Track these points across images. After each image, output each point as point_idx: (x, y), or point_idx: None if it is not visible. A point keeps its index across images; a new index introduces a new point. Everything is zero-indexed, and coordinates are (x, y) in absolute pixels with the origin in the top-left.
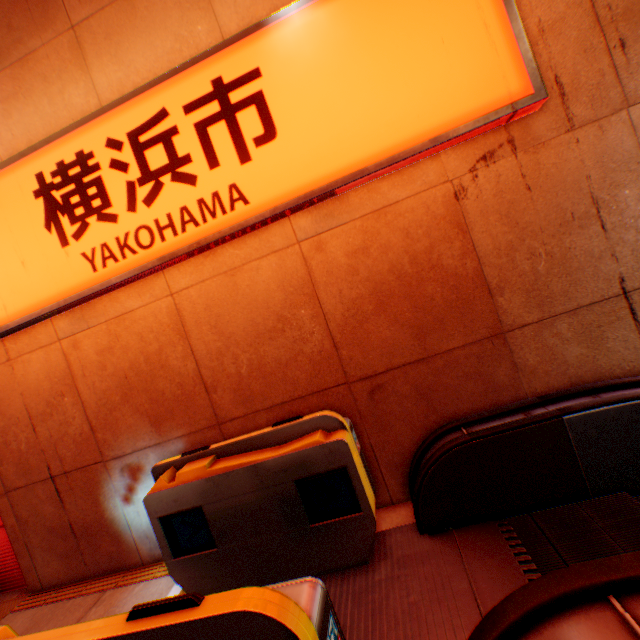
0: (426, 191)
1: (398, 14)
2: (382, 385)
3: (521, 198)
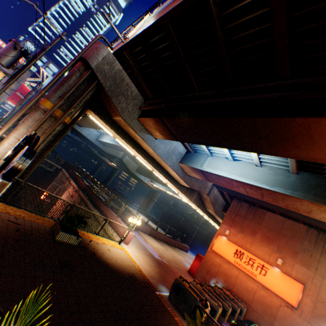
0: (277, 300)
1: (287, 282)
2: (253, 310)
3: (287, 314)
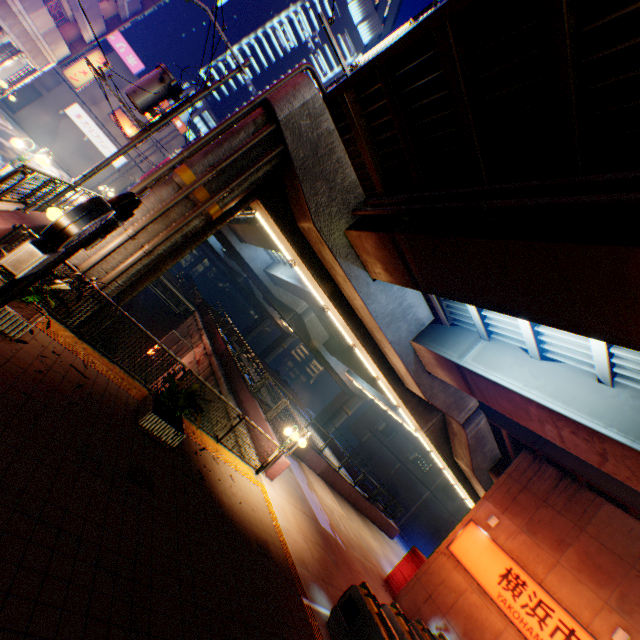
0: None
1: None
2: None
3: None
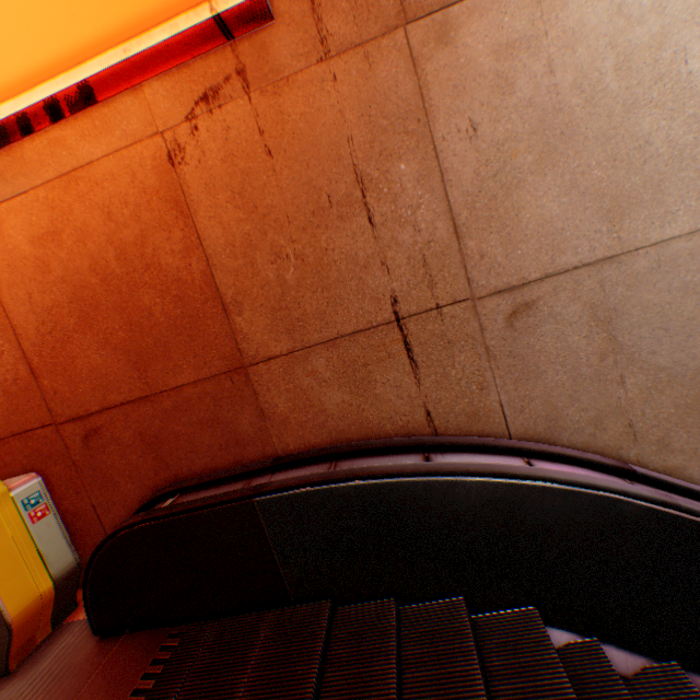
0: (131, 148)
1: None
2: (100, 429)
3: (261, 167)
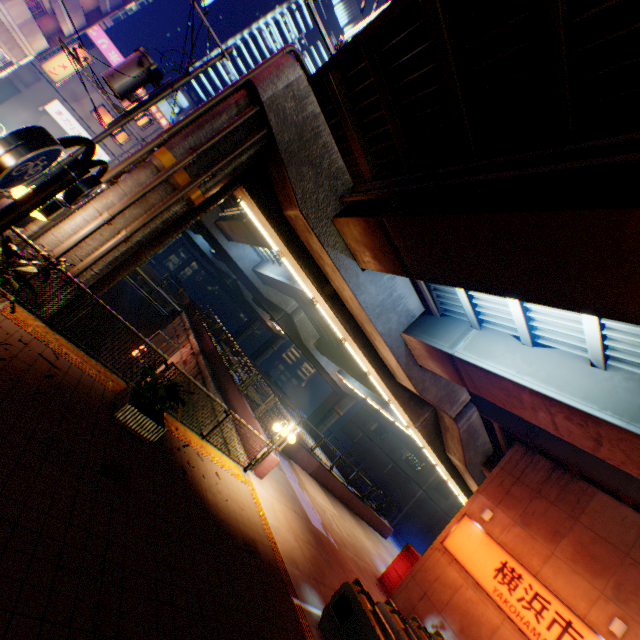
0: None
1: None
2: None
3: None
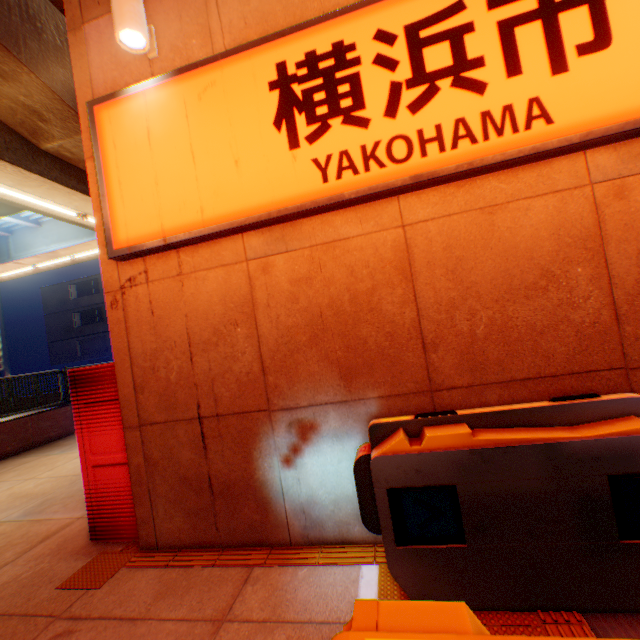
0: None
1: None
2: None
3: None
